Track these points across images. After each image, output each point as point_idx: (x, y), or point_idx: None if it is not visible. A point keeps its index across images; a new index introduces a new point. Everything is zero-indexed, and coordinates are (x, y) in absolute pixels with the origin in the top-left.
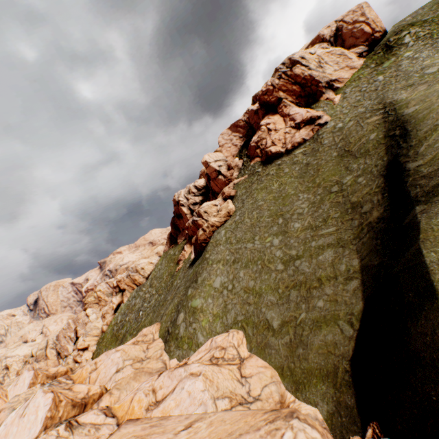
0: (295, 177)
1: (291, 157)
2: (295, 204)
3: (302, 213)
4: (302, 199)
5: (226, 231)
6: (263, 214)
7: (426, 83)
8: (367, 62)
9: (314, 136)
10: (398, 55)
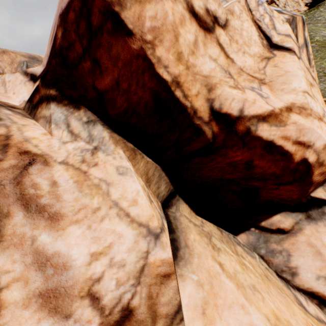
0: None
1: None
2: None
3: None
4: None
5: None
6: None
7: (313, 23)
8: (306, 10)
9: None
10: (318, 9)
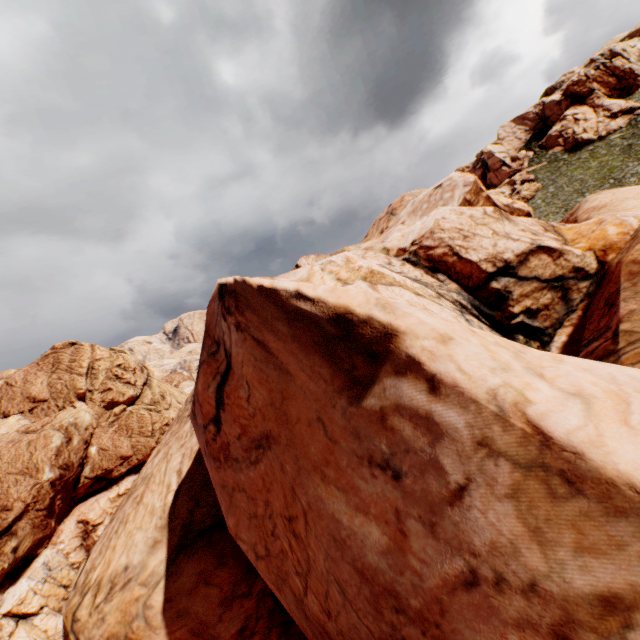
0: (617, 155)
1: (605, 143)
2: (625, 170)
3: (635, 173)
4: (632, 166)
5: (543, 199)
6: (586, 182)
7: None
8: None
9: (631, 124)
10: None
